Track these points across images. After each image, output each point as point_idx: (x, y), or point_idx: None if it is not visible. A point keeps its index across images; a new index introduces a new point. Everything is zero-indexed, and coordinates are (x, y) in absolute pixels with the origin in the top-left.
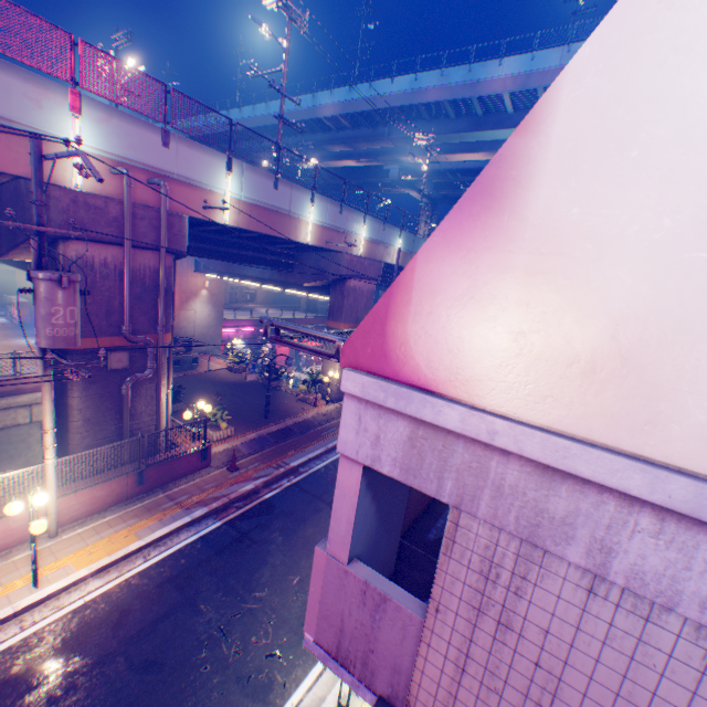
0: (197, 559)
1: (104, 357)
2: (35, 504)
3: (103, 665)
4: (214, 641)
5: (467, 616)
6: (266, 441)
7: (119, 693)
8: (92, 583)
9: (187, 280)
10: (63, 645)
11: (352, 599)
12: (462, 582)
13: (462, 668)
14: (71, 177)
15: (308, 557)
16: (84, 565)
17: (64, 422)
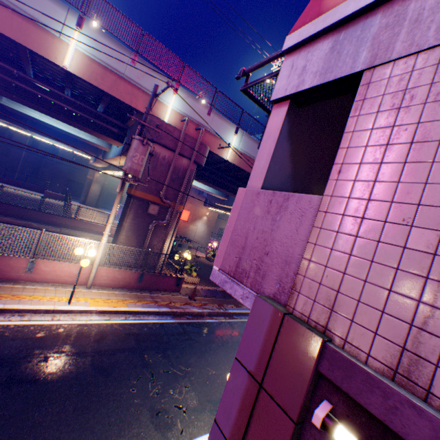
0: (153, 331)
1: (147, 205)
2: (88, 254)
3: (78, 356)
4: (145, 378)
5: (372, 160)
6: (216, 293)
7: (79, 374)
8: (94, 316)
9: (198, 208)
10: (65, 336)
11: (259, 214)
12: (369, 130)
13: (361, 218)
14: (163, 118)
15: (225, 363)
16: (95, 305)
17: (117, 235)
